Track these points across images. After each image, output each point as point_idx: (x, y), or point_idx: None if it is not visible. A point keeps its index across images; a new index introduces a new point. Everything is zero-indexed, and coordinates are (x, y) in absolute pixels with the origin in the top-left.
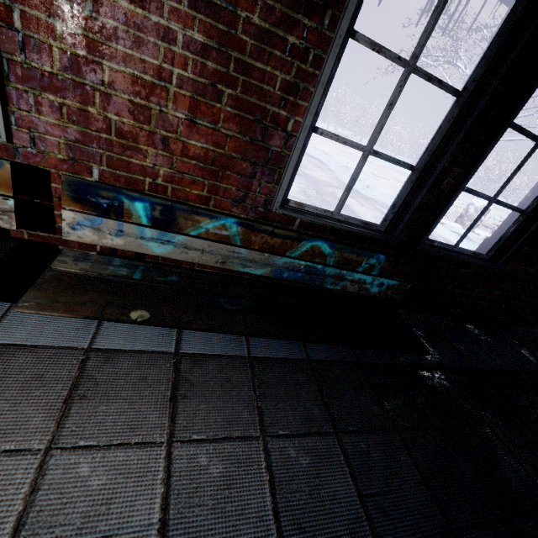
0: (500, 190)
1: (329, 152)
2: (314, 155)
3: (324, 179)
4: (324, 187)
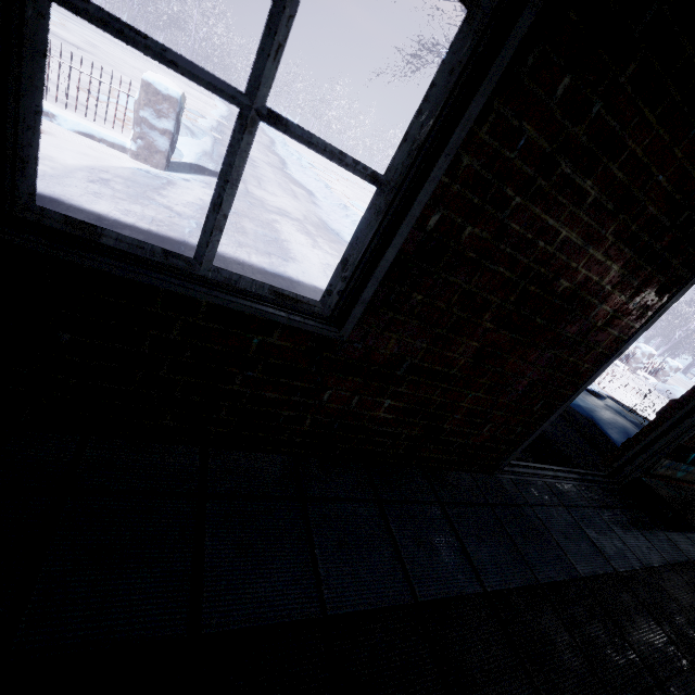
0: (260, 66)
1: (348, 195)
2: (311, 187)
3: (281, 206)
4: (262, 212)
